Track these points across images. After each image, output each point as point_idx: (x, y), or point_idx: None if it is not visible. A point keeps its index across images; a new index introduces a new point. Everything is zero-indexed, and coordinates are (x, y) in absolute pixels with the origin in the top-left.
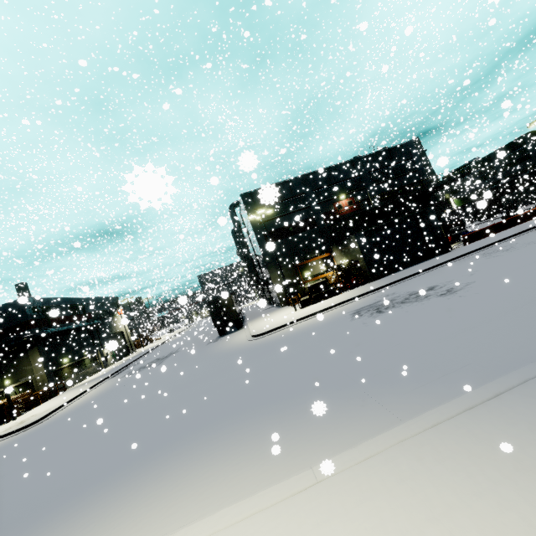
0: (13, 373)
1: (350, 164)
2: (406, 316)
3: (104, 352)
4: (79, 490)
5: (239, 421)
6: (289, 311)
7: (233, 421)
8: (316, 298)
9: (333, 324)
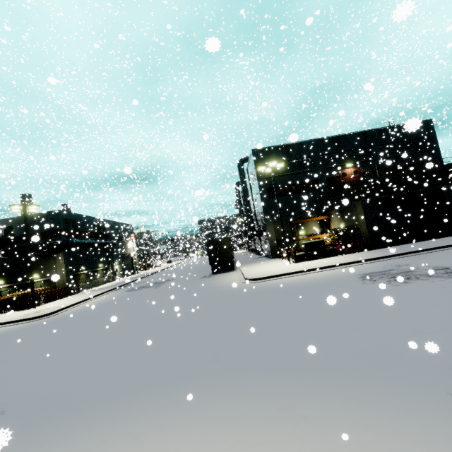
0: (42, 270)
1: (362, 135)
2: (447, 292)
3: (114, 267)
4: (51, 413)
5: (245, 380)
6: (281, 263)
7: (237, 377)
8: (311, 255)
9: (340, 284)
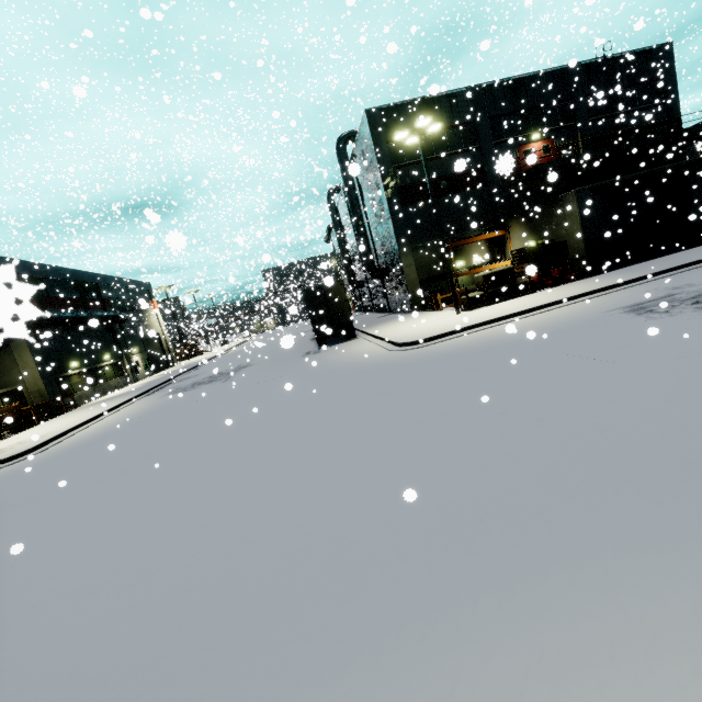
0: None
1: (558, 76)
2: None
3: (132, 359)
4: None
5: (682, 557)
6: (440, 315)
7: (642, 551)
8: (493, 296)
9: (602, 326)
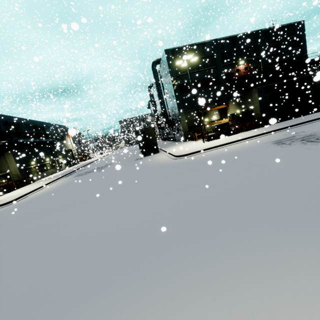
0: None
1: (252, 35)
2: None
3: (59, 160)
4: (37, 318)
5: (262, 243)
6: (196, 143)
7: (249, 241)
8: (219, 135)
9: (262, 149)
